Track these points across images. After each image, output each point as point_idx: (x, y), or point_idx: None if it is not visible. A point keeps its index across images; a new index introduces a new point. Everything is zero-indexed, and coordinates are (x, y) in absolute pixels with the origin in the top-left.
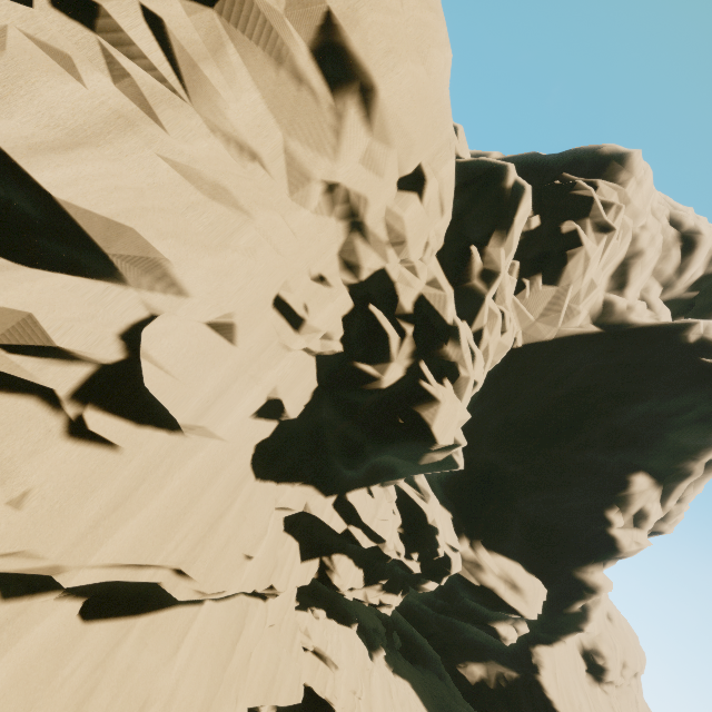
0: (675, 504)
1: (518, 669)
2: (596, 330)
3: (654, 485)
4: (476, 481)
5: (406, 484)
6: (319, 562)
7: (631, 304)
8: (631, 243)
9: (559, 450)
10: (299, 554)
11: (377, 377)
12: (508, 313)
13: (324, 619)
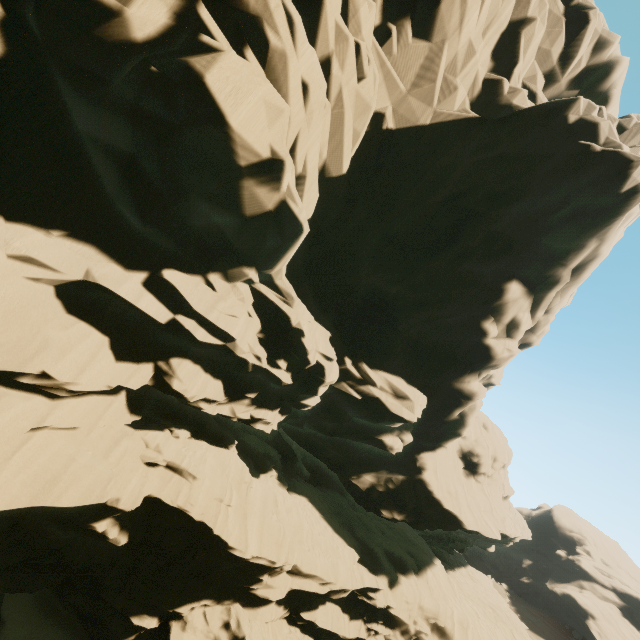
0: (543, 315)
1: (405, 473)
2: (475, 116)
3: (526, 294)
4: (359, 306)
5: (265, 286)
6: (154, 368)
7: (512, 87)
8: (515, 6)
9: (438, 262)
10: (110, 350)
11: (116, 10)
12: (365, 43)
13: (189, 439)
